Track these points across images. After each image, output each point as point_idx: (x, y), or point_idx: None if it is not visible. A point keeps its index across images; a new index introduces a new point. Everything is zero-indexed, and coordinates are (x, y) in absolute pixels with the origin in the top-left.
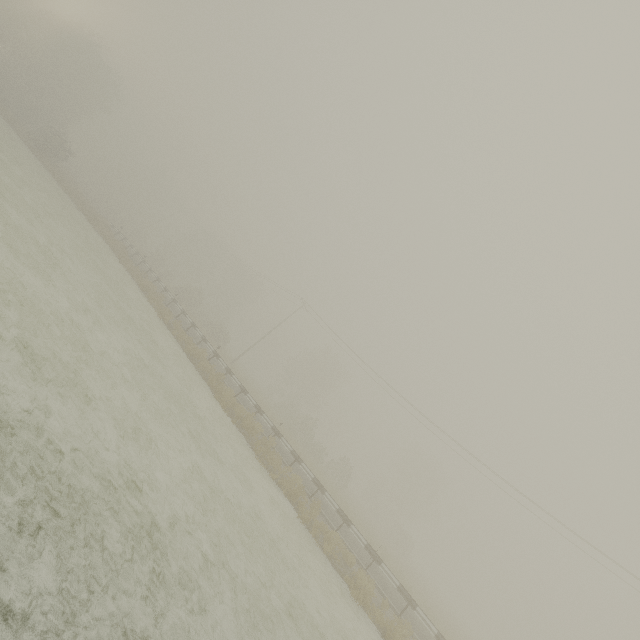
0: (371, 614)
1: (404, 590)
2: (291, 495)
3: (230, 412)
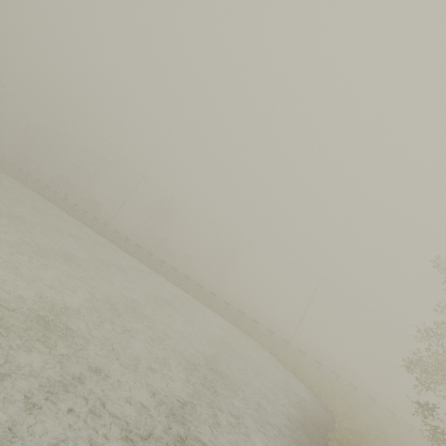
0: (199, 300)
1: (212, 292)
2: (163, 275)
3: (127, 252)
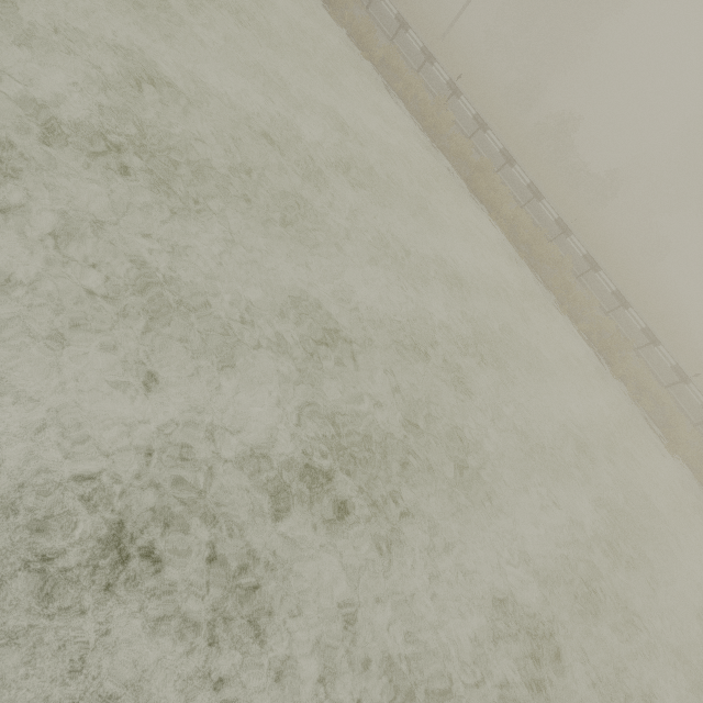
0: (683, 456)
1: None
2: (603, 347)
3: (511, 233)
